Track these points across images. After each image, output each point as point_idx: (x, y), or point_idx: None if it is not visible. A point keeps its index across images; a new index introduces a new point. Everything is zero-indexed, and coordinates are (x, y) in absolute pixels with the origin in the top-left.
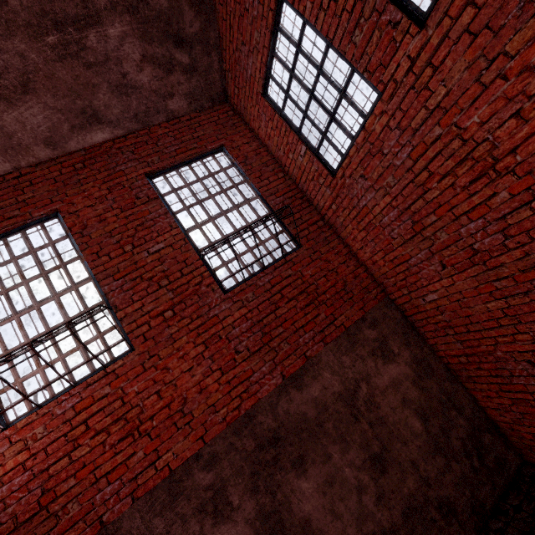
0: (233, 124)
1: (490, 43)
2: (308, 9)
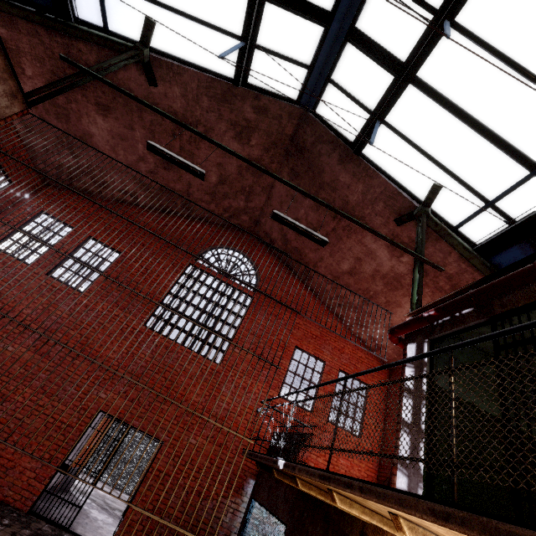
0: (29, 189)
1: (37, 290)
2: (65, 239)
